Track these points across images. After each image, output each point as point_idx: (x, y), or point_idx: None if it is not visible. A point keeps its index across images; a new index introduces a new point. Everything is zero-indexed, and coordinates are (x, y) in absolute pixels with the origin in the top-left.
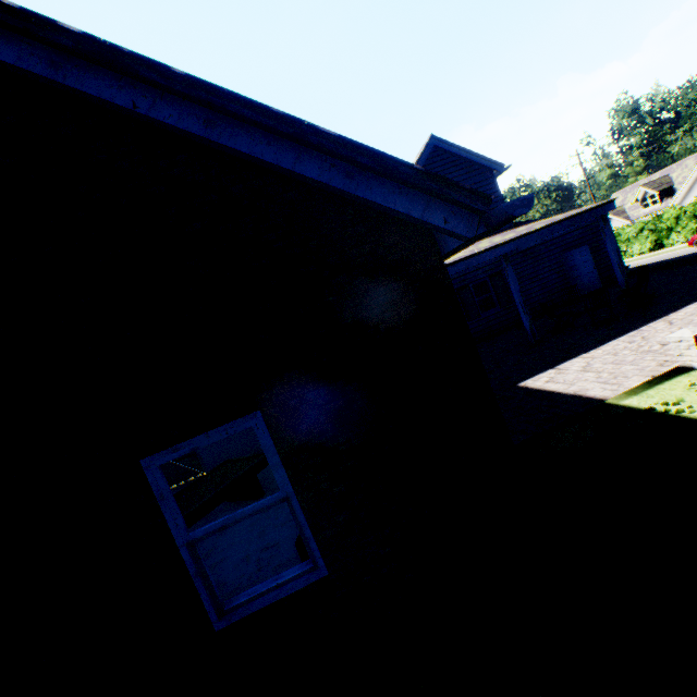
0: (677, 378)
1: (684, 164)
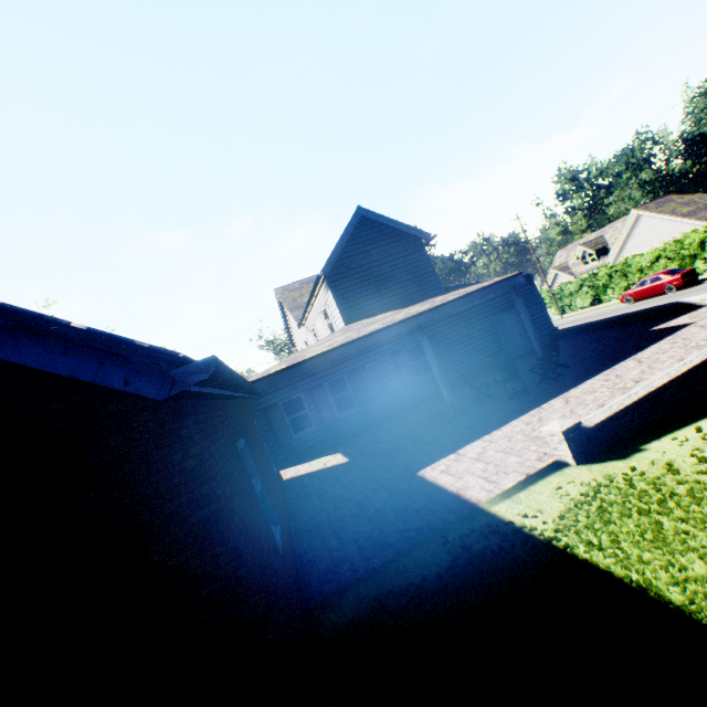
0: (550, 476)
1: (614, 227)
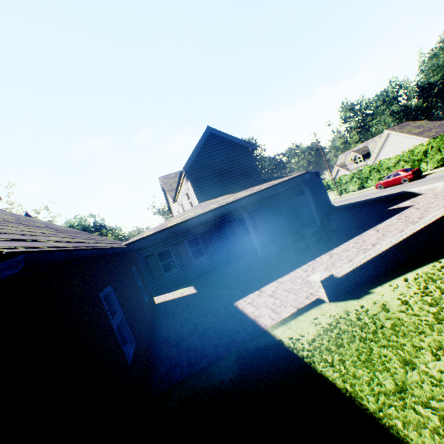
0: (312, 310)
1: (374, 140)
